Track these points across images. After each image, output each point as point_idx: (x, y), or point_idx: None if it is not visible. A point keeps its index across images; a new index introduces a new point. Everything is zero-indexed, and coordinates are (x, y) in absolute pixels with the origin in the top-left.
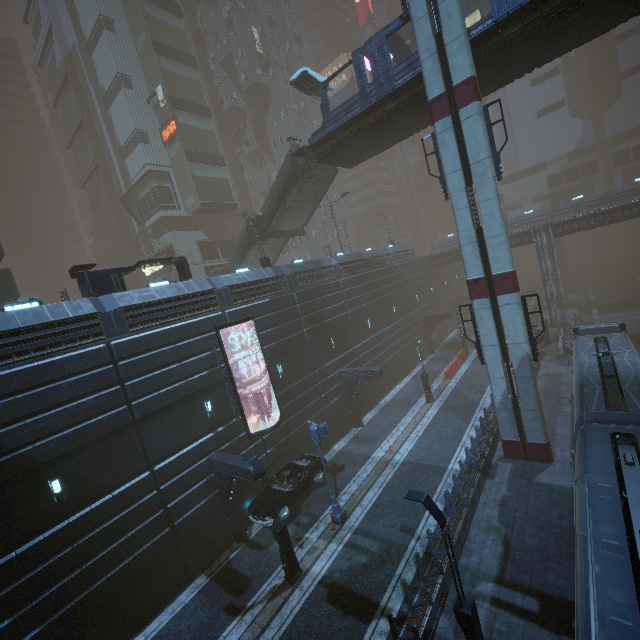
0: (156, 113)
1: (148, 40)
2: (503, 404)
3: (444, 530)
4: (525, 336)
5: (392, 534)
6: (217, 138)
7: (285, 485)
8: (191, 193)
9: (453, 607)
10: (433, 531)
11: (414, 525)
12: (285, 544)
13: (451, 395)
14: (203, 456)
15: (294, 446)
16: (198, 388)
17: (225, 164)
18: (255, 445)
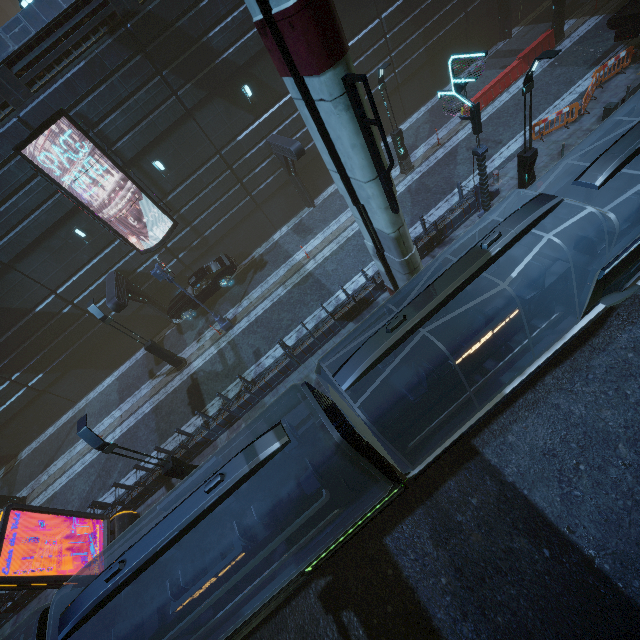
0: None
1: None
2: (373, 252)
3: (104, 450)
4: (366, 170)
5: (247, 354)
6: None
7: (192, 290)
8: None
9: (161, 464)
10: (270, 363)
11: (264, 352)
12: (157, 354)
13: (440, 161)
14: (103, 274)
15: (216, 244)
16: (51, 222)
17: None
18: (159, 256)
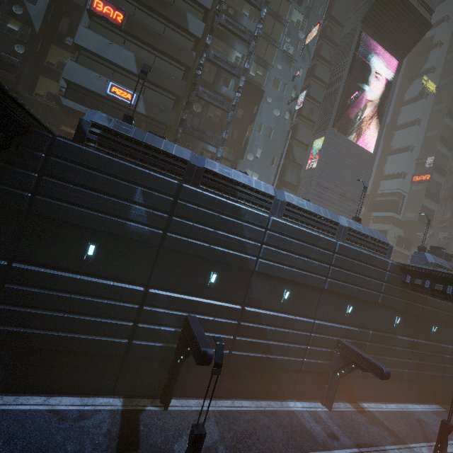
0: (416, 166)
1: (438, 135)
2: None
3: None
4: None
5: None
6: (442, 188)
7: None
8: (414, 211)
9: None
10: None
11: None
12: None
13: None
14: None
15: None
16: None
17: (438, 203)
18: None
